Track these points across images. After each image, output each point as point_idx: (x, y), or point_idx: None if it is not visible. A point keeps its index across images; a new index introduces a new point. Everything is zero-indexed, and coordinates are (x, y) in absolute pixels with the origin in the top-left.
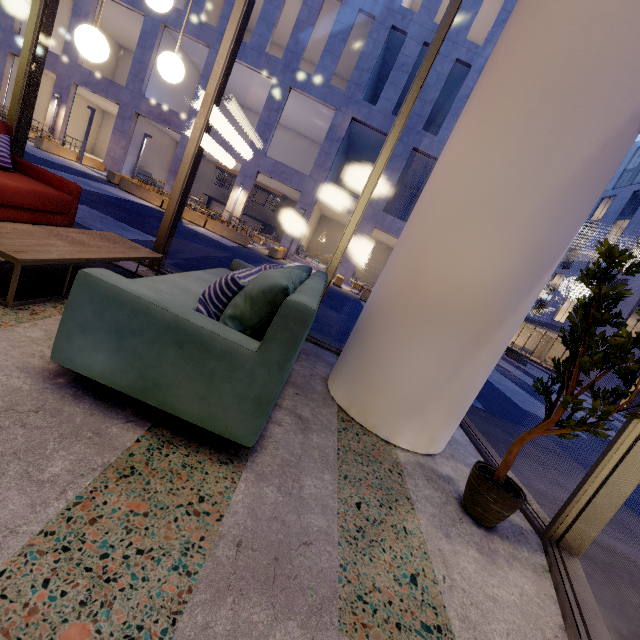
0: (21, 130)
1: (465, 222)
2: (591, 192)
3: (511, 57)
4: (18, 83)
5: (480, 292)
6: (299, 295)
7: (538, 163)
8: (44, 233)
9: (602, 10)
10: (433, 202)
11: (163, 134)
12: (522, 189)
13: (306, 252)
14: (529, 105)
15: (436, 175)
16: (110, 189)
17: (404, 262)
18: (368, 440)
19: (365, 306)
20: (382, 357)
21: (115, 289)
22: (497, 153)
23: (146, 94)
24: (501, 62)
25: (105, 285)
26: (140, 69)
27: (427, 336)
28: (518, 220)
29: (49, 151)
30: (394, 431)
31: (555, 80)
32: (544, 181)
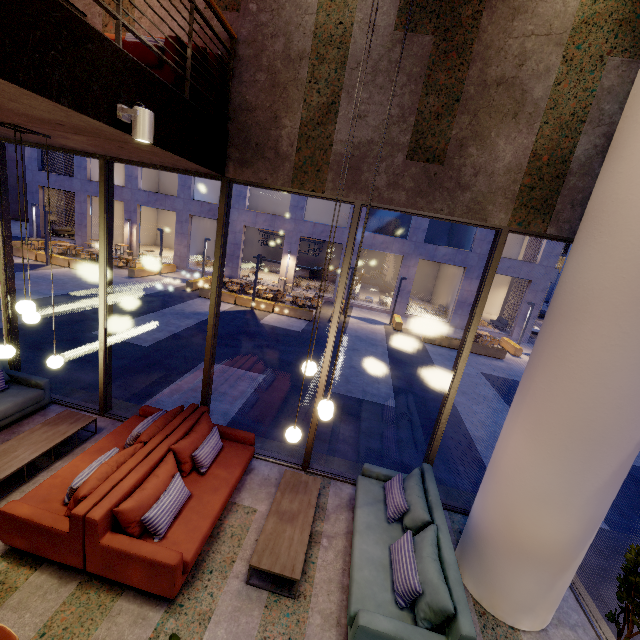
0: (208, 400)
1: (537, 504)
2: (619, 482)
3: (545, 402)
4: (205, 379)
5: (557, 546)
6: (463, 619)
7: (578, 479)
8: (278, 522)
9: (600, 400)
10: (510, 477)
11: (211, 220)
12: (571, 492)
13: (358, 293)
14: (564, 444)
15: (508, 453)
16: (197, 306)
17: (498, 511)
18: (501, 632)
19: (473, 521)
20: (497, 574)
21: (377, 632)
22: (549, 467)
23: (194, 197)
24: (538, 399)
25: (372, 630)
26: (186, 179)
27: (526, 568)
28: (573, 508)
29: (139, 276)
30: (516, 621)
31: (578, 433)
32: (585, 488)
